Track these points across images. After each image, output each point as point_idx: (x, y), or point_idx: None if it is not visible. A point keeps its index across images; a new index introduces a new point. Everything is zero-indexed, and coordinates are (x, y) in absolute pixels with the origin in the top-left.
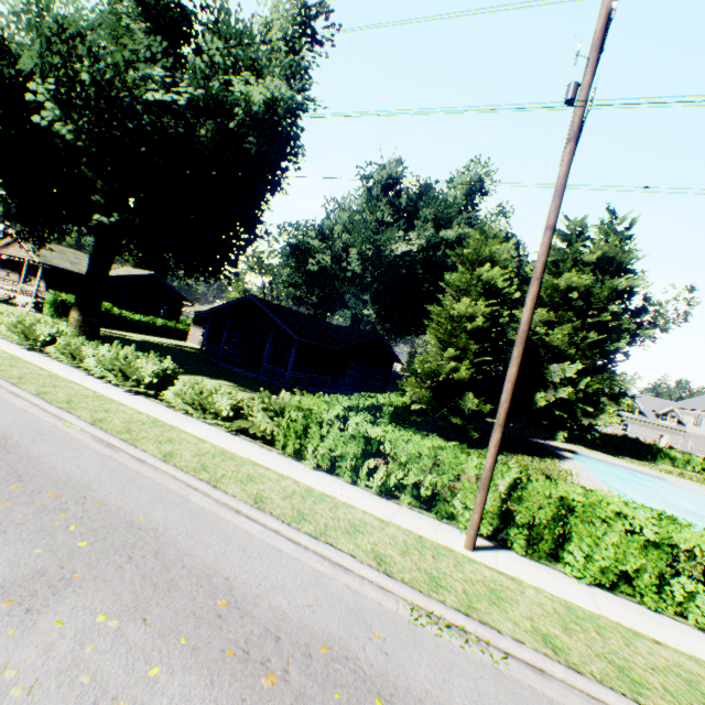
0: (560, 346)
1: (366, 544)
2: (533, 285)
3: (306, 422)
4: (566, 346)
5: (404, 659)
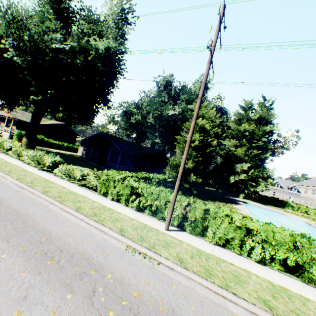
0: (241, 156)
1: (119, 225)
2: (193, 121)
3: (109, 180)
4: (243, 156)
5: (113, 261)
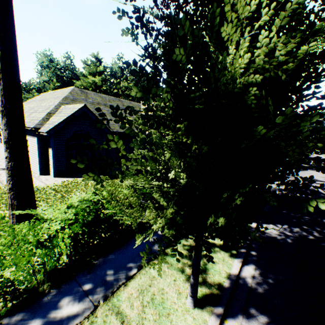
0: None
1: None
2: None
3: None
4: None
5: None
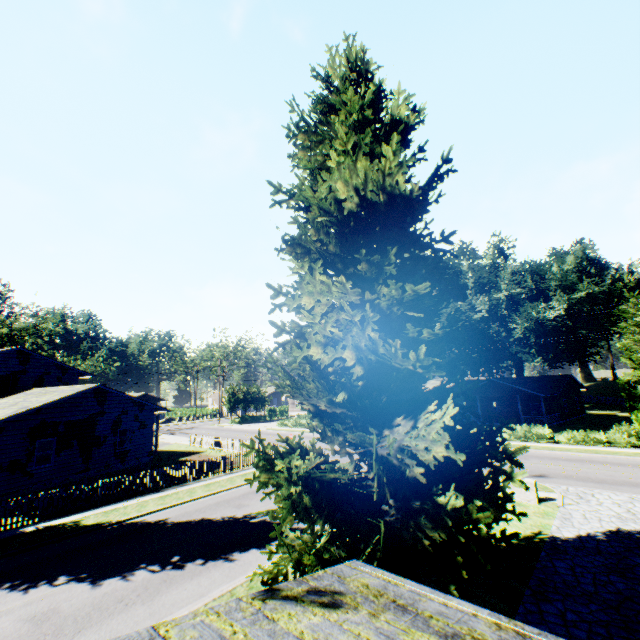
0: None
1: None
2: None
3: None
4: None
5: None
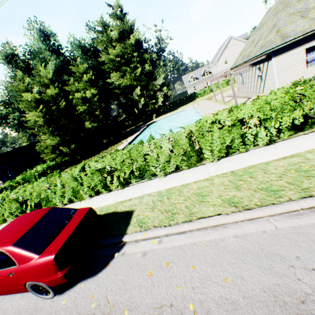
0: (131, 83)
1: None
2: None
3: None
4: (131, 82)
5: None
